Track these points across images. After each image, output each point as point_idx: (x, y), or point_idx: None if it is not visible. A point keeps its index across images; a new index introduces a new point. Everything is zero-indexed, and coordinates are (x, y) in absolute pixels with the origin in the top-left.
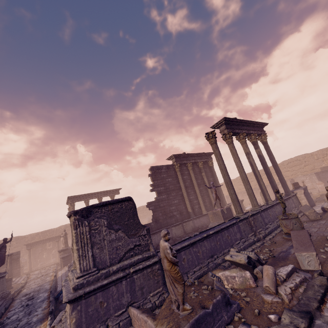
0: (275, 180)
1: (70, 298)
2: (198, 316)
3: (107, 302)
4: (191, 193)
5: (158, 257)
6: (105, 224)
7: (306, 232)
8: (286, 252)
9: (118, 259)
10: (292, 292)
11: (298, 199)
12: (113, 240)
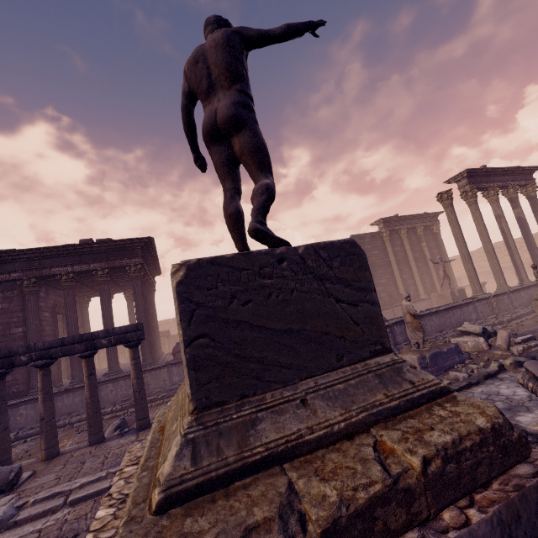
0: None
1: None
2: (436, 351)
3: None
4: (405, 271)
5: (388, 322)
6: None
7: None
8: (533, 331)
9: None
10: (524, 350)
11: None
12: None
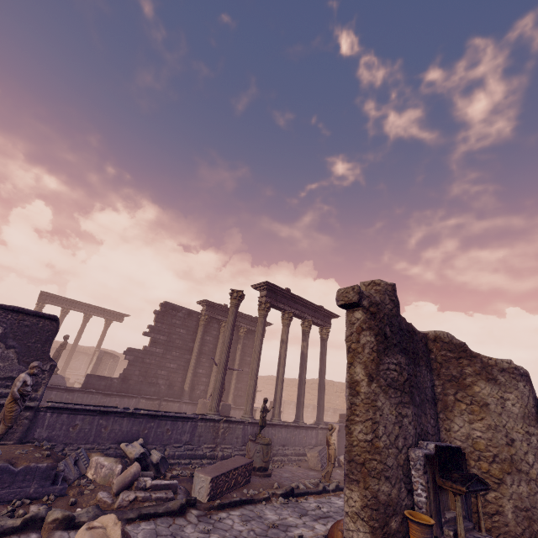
0: None
1: None
2: None
3: None
4: (205, 365)
5: (39, 403)
6: None
7: (247, 461)
8: None
9: None
10: (135, 502)
11: None
12: None
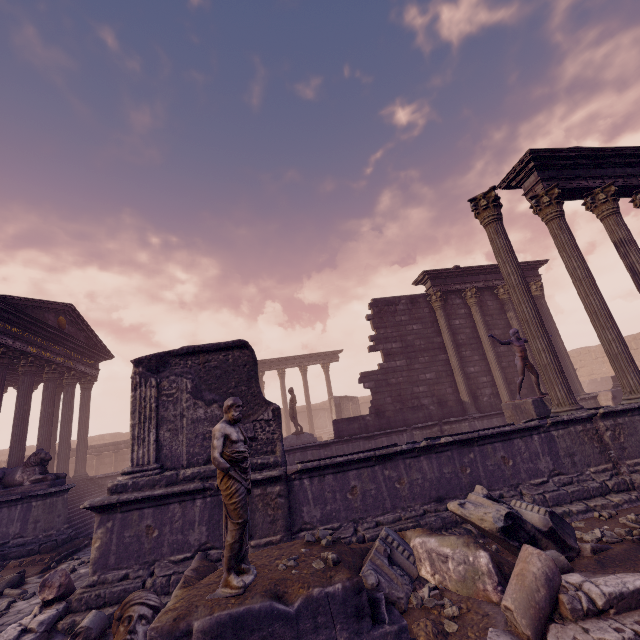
0: None
1: (94, 503)
2: (244, 611)
3: (160, 530)
4: (473, 360)
5: (284, 469)
6: (188, 389)
7: None
8: None
9: (204, 457)
10: None
11: None
12: (199, 419)
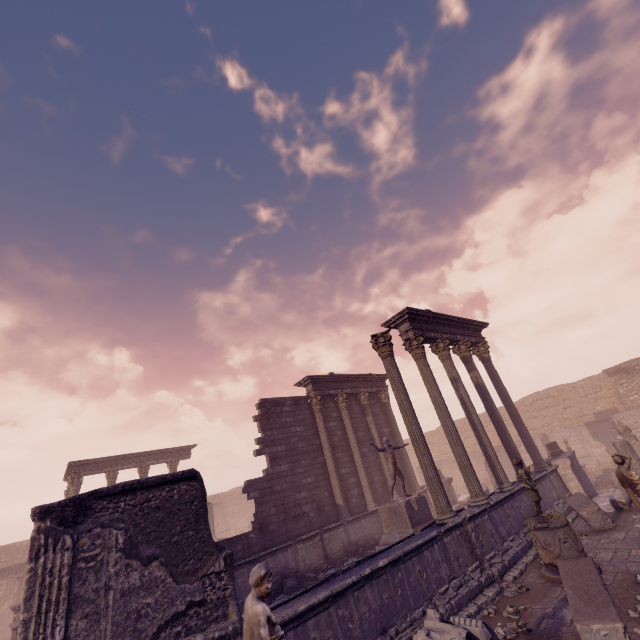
0: (512, 435)
1: None
2: None
3: None
4: (344, 462)
5: None
6: (119, 544)
7: (592, 564)
8: (555, 617)
9: None
10: None
11: (562, 479)
12: (132, 589)
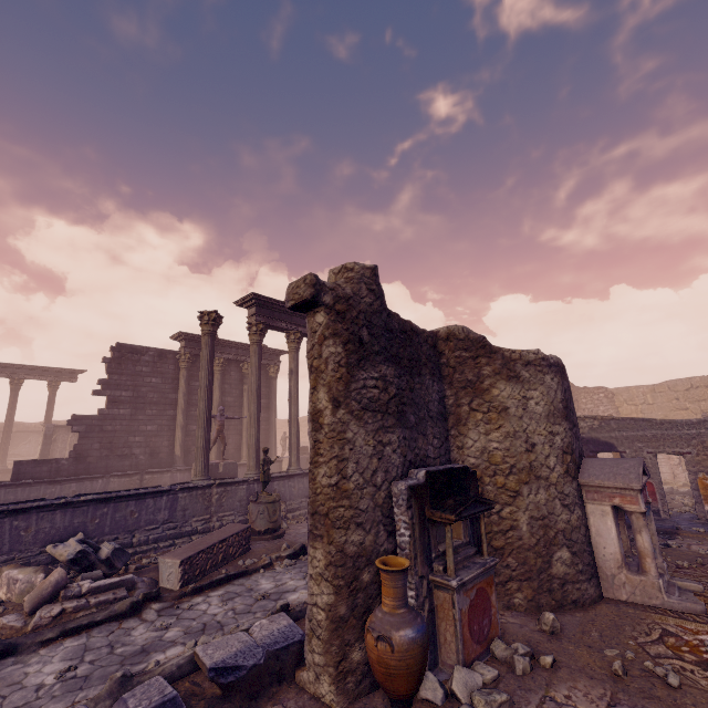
0: None
1: None
2: None
3: None
4: None
5: None
6: None
7: (241, 528)
8: None
9: None
10: (62, 616)
11: None
12: None
